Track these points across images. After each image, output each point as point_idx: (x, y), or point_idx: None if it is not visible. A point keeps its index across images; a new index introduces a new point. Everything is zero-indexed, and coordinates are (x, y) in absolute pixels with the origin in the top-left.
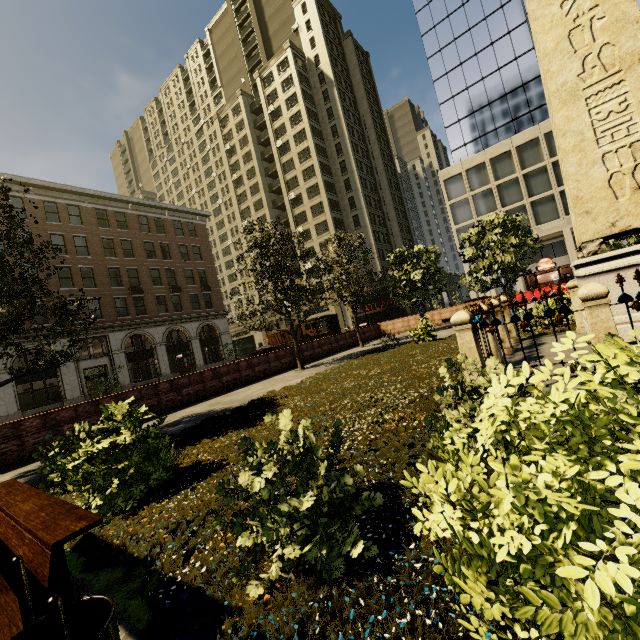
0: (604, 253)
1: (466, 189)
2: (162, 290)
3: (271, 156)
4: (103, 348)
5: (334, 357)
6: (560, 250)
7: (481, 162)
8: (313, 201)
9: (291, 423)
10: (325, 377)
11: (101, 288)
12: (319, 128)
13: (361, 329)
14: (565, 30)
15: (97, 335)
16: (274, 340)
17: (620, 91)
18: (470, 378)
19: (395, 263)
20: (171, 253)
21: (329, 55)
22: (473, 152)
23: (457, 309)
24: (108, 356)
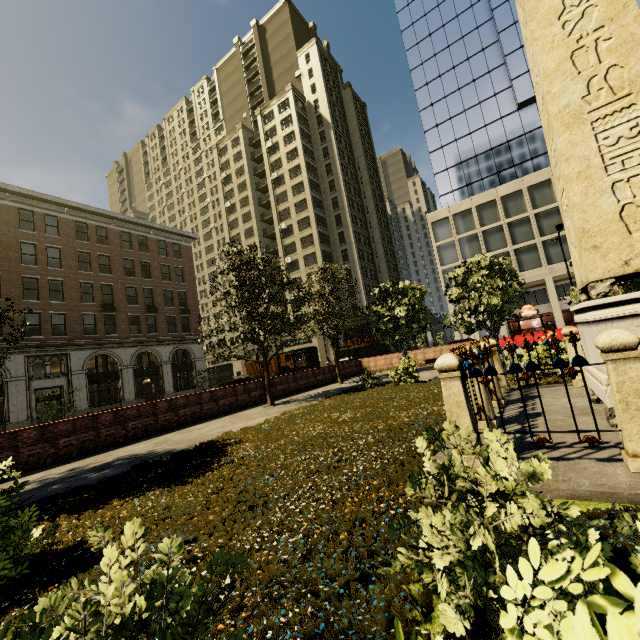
0: (618, 295)
1: (453, 232)
2: (137, 309)
3: (266, 187)
4: (62, 367)
5: (309, 393)
6: (542, 298)
7: (467, 208)
8: (303, 233)
9: (142, 544)
10: (291, 418)
11: (69, 303)
12: (314, 165)
13: (341, 364)
14: (567, 51)
15: (57, 353)
16: (252, 370)
17: (631, 115)
18: (462, 461)
19: (379, 298)
20: (151, 272)
21: (328, 101)
22: (460, 199)
23: (441, 350)
24: (66, 376)
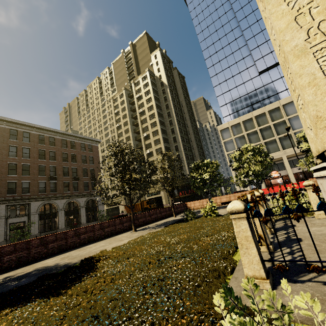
0: None
1: (231, 135)
2: (68, 179)
3: (136, 116)
4: (25, 211)
5: (157, 223)
6: (281, 167)
7: (238, 122)
8: (155, 138)
9: None
10: (142, 241)
11: (32, 176)
12: (160, 105)
13: (175, 206)
14: (292, 16)
15: (23, 203)
16: (129, 209)
17: None
18: None
19: (194, 169)
20: (76, 159)
21: (166, 75)
22: (234, 118)
23: (230, 196)
24: (27, 216)
